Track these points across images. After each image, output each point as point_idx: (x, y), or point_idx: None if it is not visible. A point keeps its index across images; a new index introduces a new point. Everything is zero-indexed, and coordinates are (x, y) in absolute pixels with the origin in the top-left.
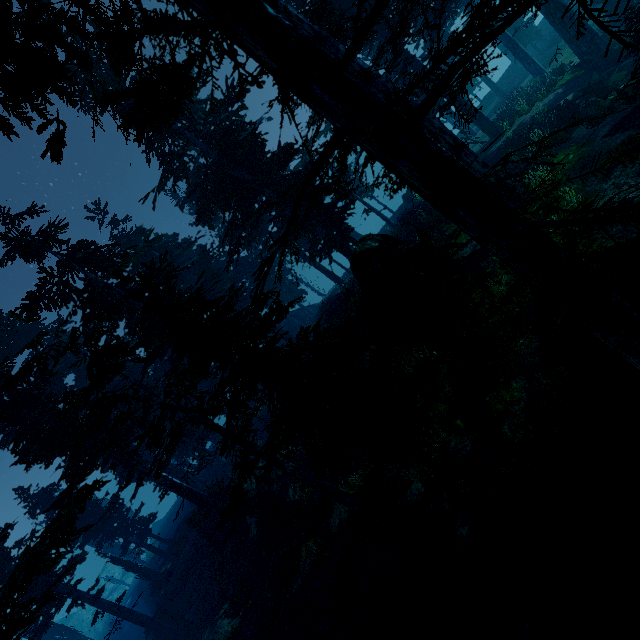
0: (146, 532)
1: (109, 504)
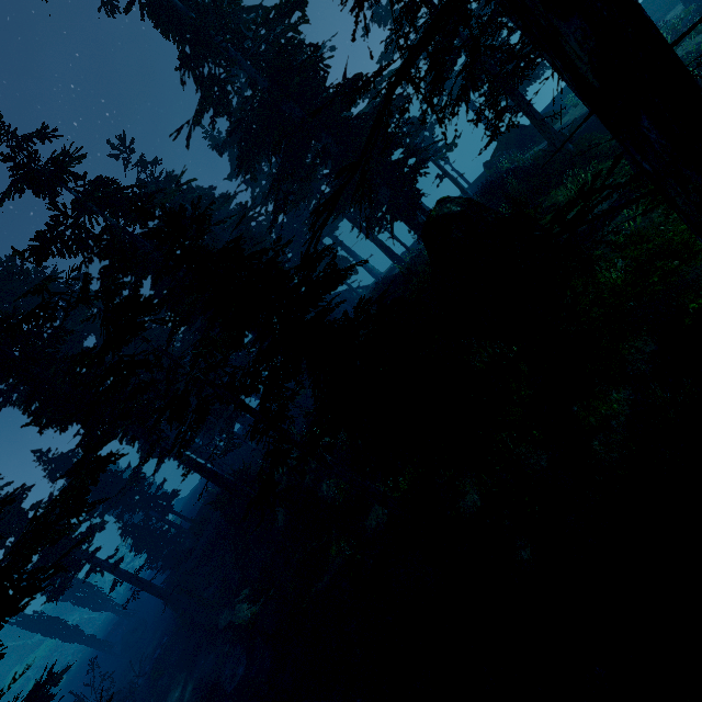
0: (168, 508)
1: (130, 477)
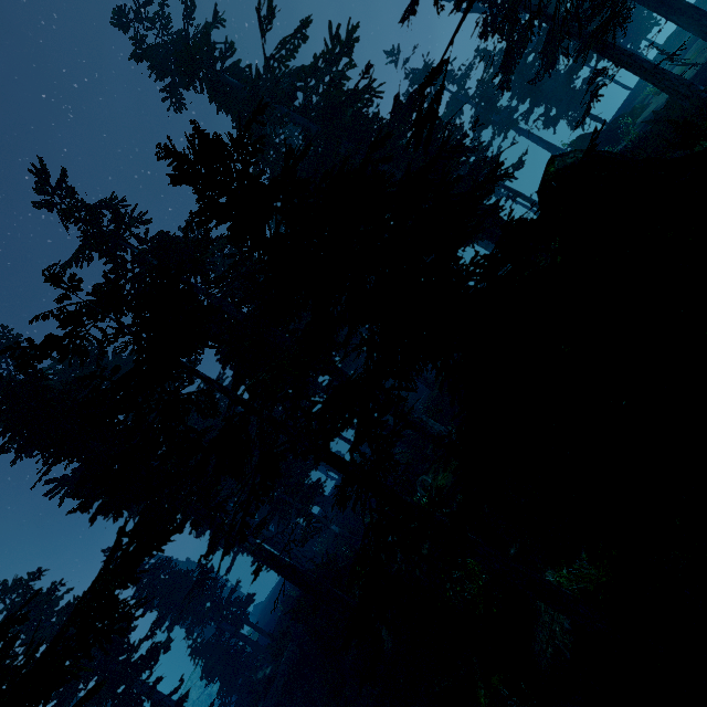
0: (242, 618)
1: (197, 578)
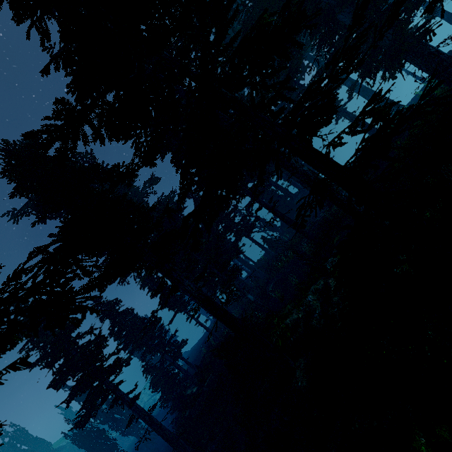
0: (178, 354)
1: (149, 319)
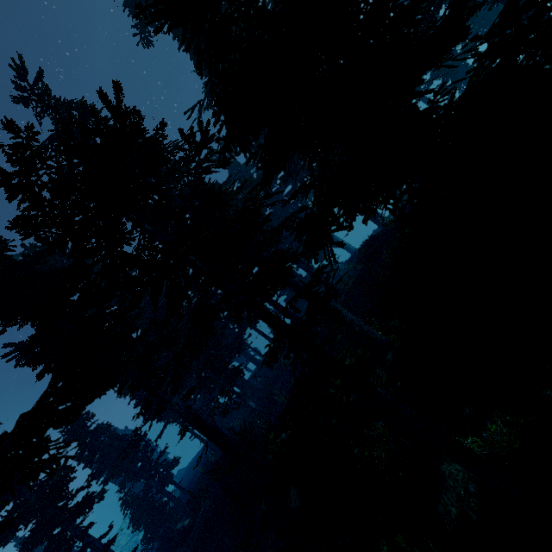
0: (167, 478)
1: (131, 439)
